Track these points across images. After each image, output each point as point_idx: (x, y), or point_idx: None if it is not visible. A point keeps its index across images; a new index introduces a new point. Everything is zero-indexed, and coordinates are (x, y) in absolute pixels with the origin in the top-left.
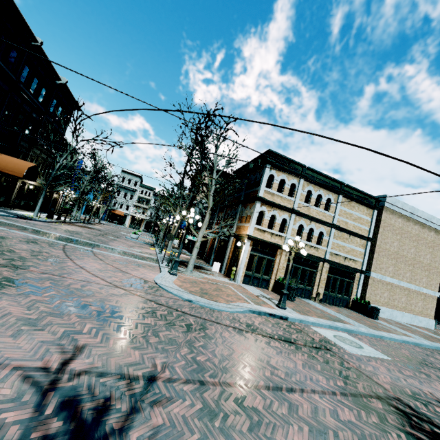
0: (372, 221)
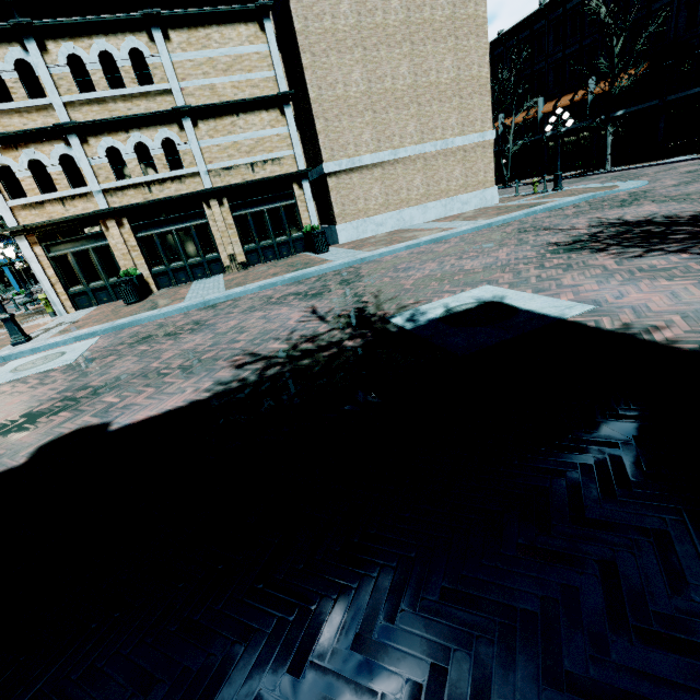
0: (270, 51)
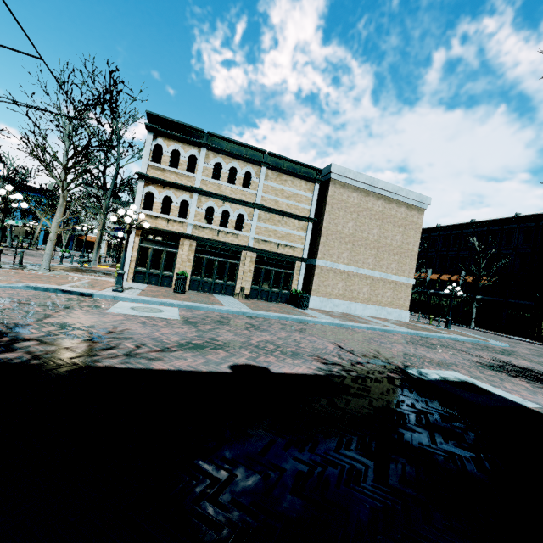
0: (313, 198)
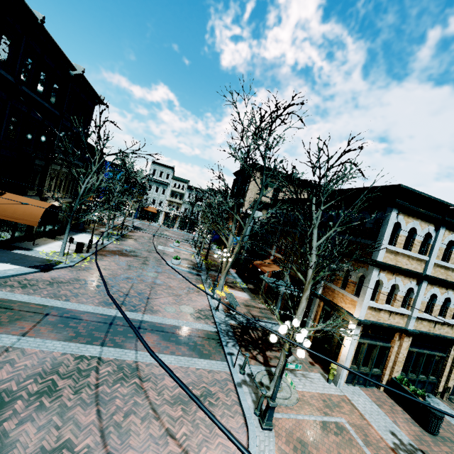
0: None
